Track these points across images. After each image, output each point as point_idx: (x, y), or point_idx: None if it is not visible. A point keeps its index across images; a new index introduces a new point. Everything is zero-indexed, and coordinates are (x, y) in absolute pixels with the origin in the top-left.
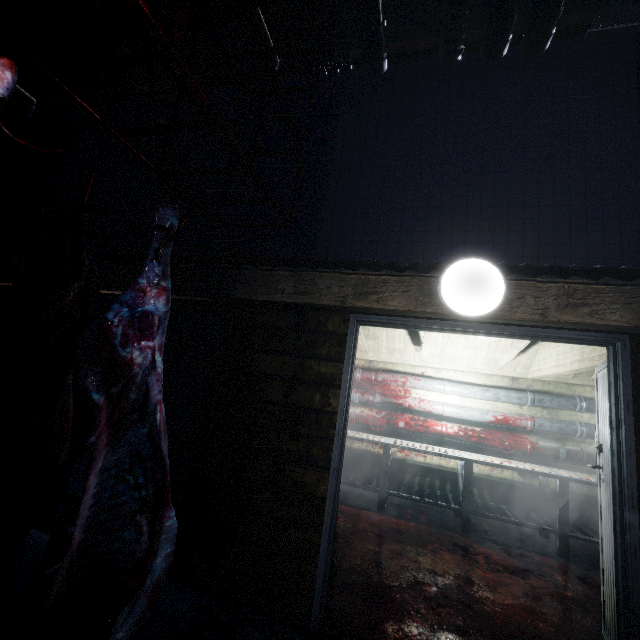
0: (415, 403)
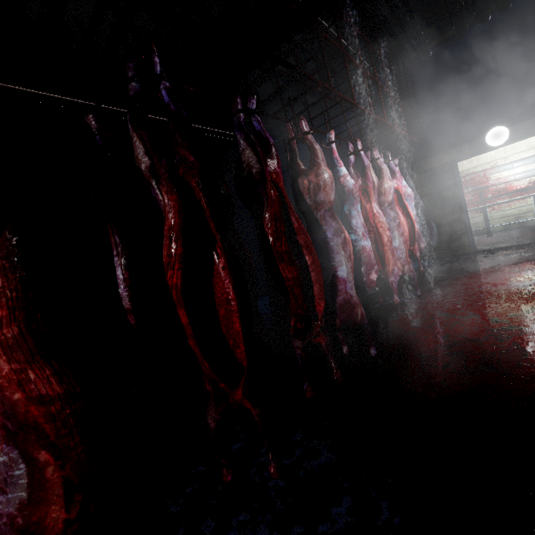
0: (495, 182)
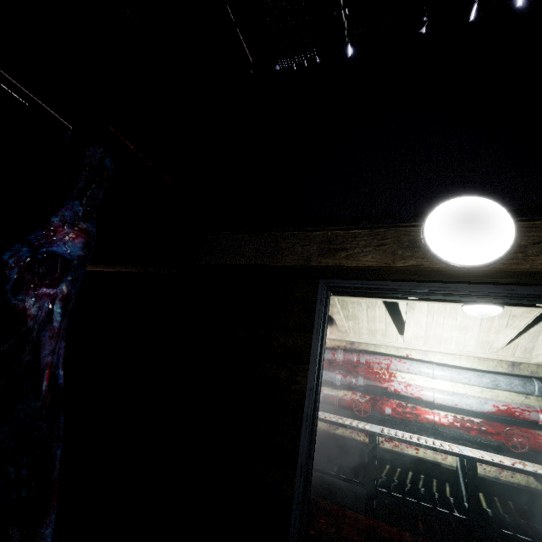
0: (401, 387)
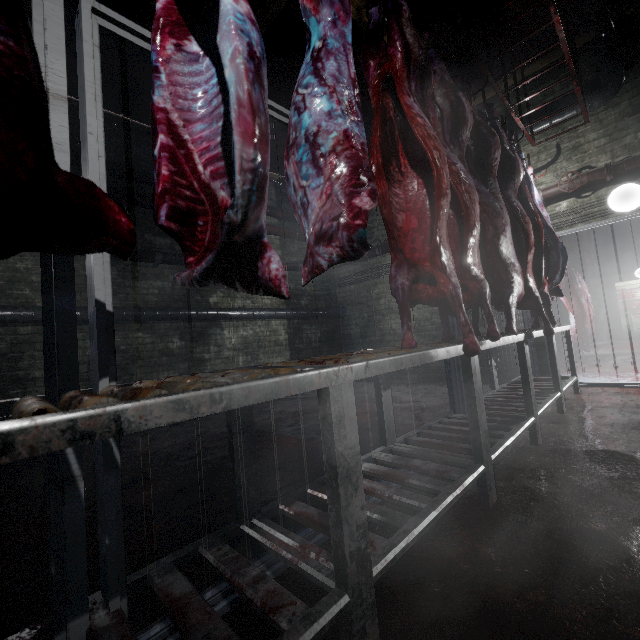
0: (638, 298)
